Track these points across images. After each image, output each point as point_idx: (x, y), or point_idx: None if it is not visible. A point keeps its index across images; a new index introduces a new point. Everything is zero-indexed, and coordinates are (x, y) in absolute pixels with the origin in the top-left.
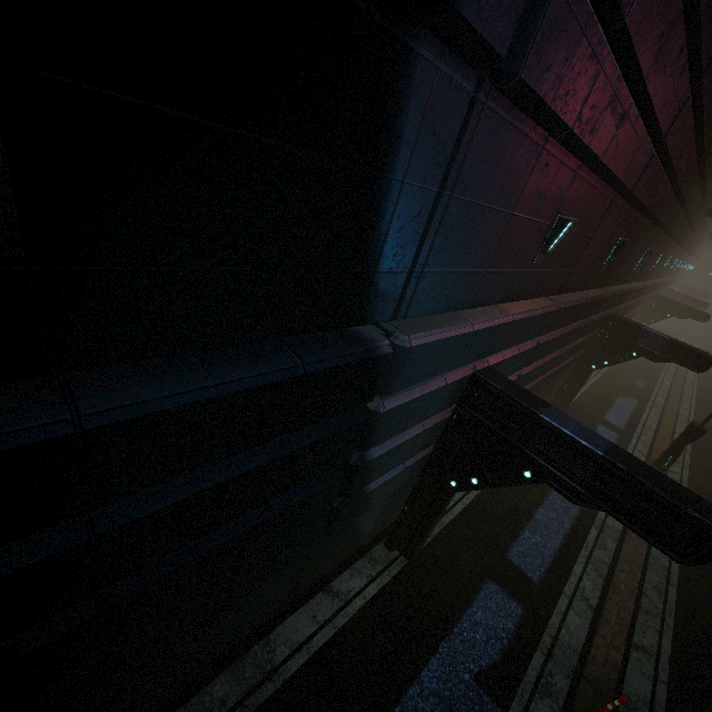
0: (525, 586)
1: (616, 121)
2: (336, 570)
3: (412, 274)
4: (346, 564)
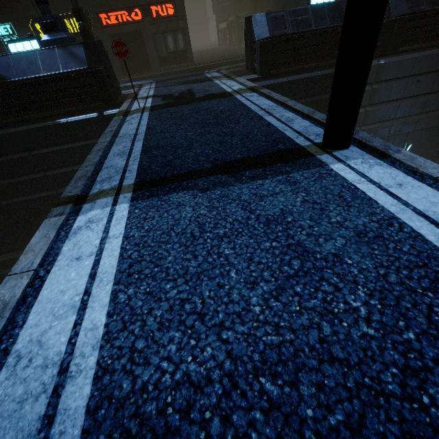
0: None
1: (413, 124)
2: None
3: None
4: None
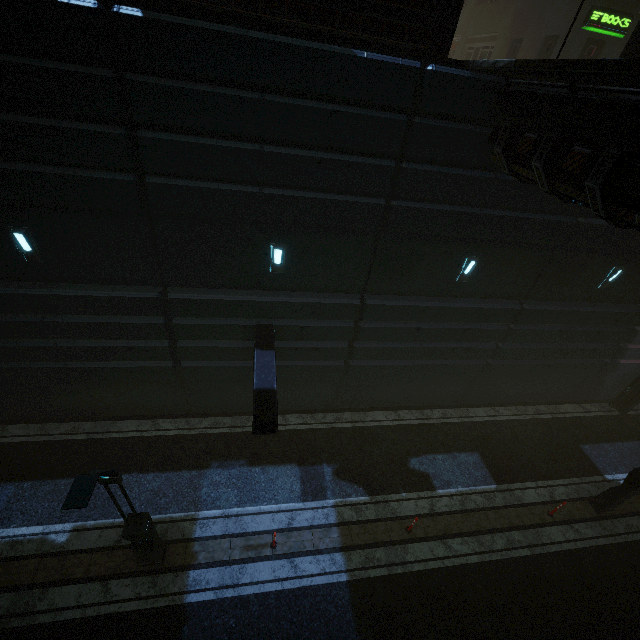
0: None
1: None
2: (583, 401)
3: None
4: (588, 402)
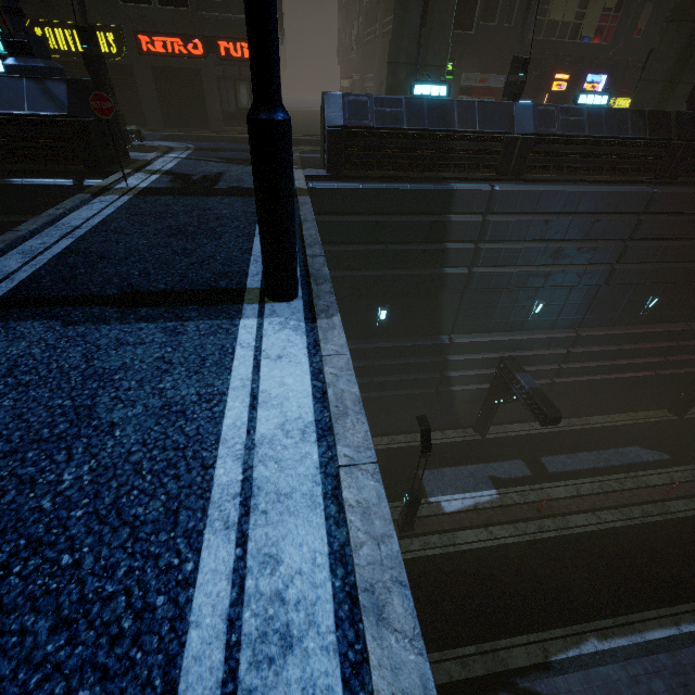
0: (541, 470)
1: (543, 277)
2: (447, 428)
3: (455, 324)
4: (452, 428)
